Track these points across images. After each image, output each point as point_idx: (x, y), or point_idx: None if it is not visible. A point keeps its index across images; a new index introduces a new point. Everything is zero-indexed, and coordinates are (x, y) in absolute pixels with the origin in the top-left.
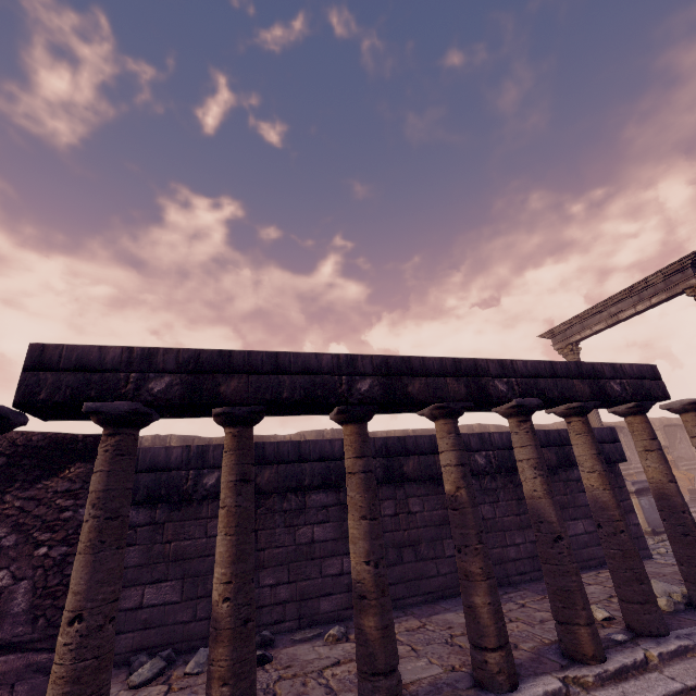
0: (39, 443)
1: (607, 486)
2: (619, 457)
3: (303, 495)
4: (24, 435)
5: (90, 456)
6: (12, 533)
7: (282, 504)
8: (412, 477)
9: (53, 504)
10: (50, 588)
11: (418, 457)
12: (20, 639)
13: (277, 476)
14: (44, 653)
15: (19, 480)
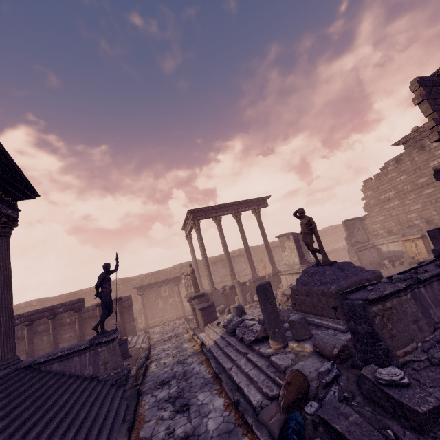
0: None
1: (52, 337)
2: (128, 305)
3: None
4: None
5: None
6: None
7: None
8: (41, 331)
9: None
10: None
11: (44, 325)
12: None
13: None
14: None
15: None
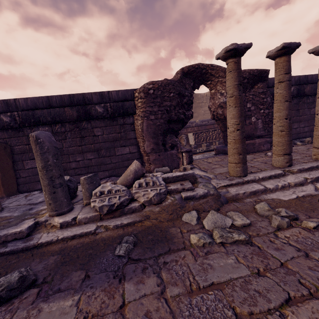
0: (256, 73)
1: None
2: None
3: (314, 97)
4: (251, 70)
5: (264, 80)
6: (252, 106)
7: (307, 100)
8: None
9: (259, 96)
10: (266, 122)
11: None
12: (262, 135)
13: (311, 89)
14: (268, 138)
15: (247, 88)
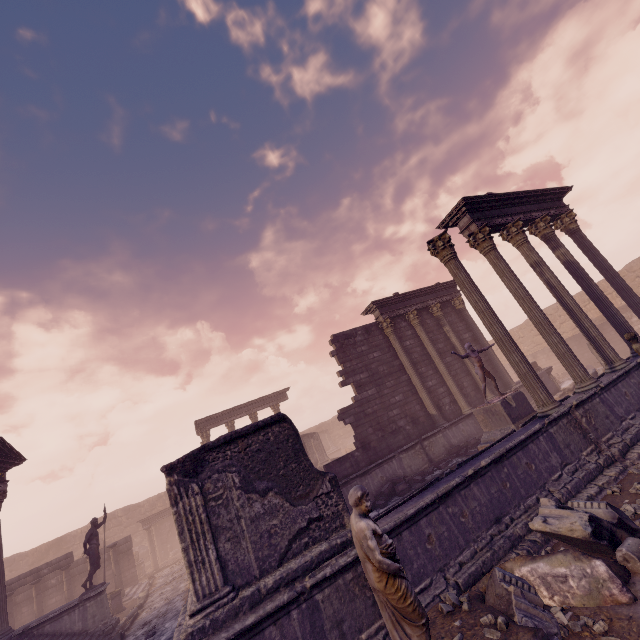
0: None
1: (36, 605)
2: (127, 549)
3: None
4: None
5: None
6: None
7: None
8: (21, 602)
9: None
10: None
11: (24, 593)
12: None
13: None
14: None
15: None
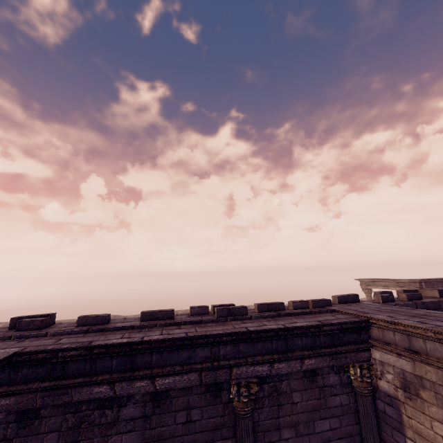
0: None
1: None
2: None
3: None
4: None
5: None
6: None
7: None
8: None
9: None
10: None
11: None
12: None
13: None
14: None
15: None
